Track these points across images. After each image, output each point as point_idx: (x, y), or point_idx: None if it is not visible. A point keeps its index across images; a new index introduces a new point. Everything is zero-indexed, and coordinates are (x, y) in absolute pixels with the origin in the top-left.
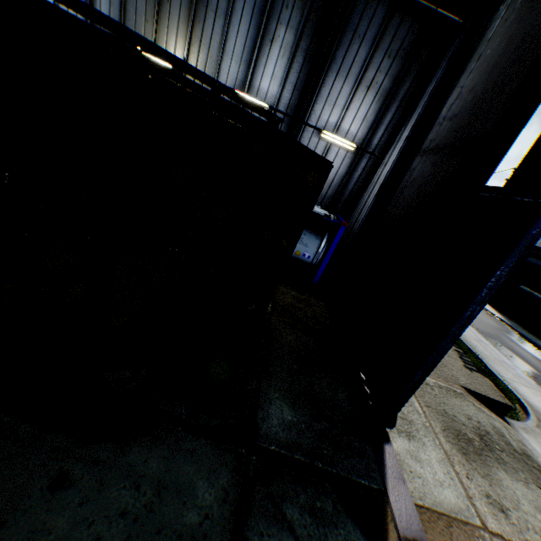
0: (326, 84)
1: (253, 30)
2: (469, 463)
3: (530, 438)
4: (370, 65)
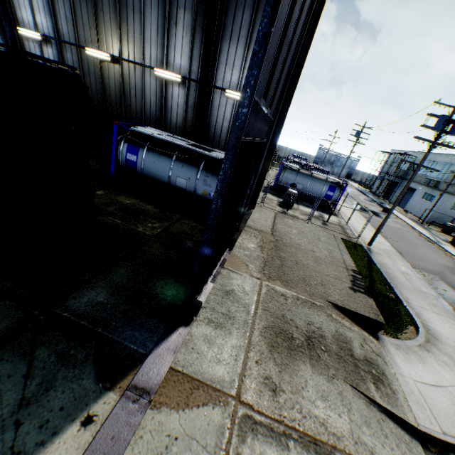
0: (223, 50)
1: (161, 18)
2: (271, 353)
3: (398, 353)
4: (255, 26)
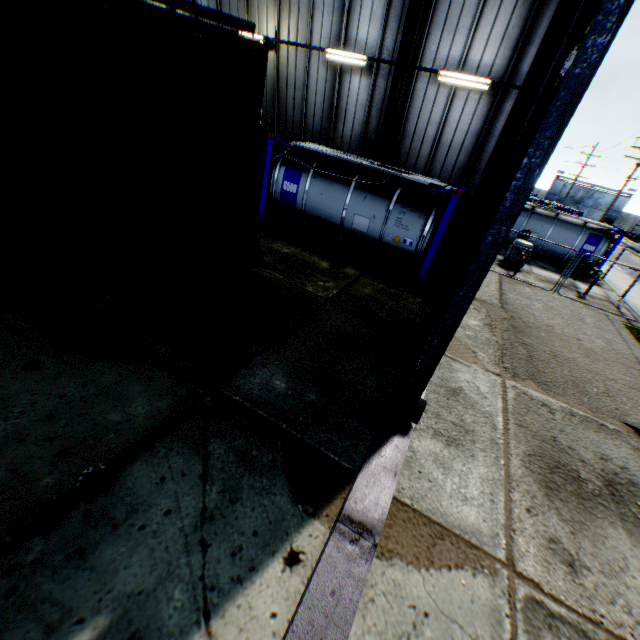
0: (442, 2)
1: None
2: (549, 500)
3: None
4: None
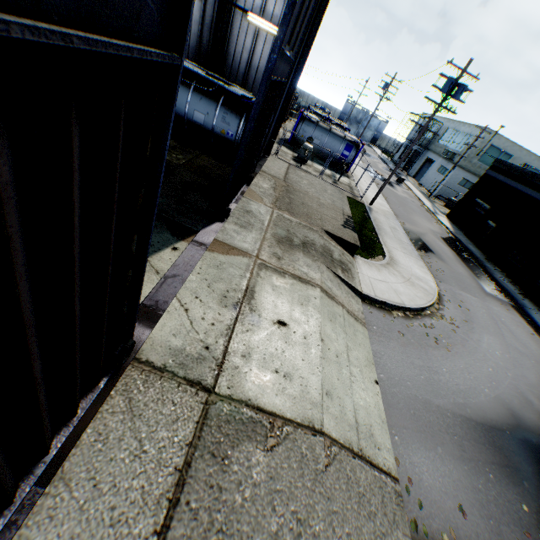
0: None
1: None
2: (278, 245)
3: (365, 265)
4: None
